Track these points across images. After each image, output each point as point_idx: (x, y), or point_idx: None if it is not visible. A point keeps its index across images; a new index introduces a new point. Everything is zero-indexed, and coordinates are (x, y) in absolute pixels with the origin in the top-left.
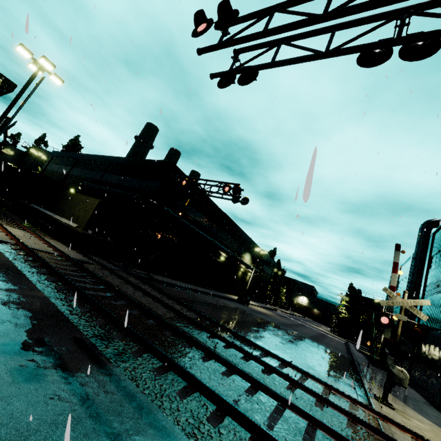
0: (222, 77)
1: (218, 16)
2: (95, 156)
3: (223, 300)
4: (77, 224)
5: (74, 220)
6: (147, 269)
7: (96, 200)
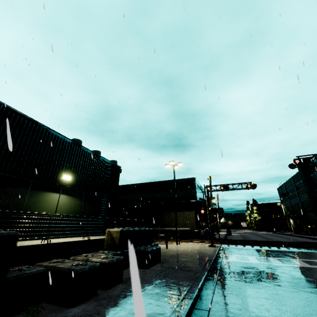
0: (289, 165)
1: (304, 159)
2: (129, 185)
3: (231, 237)
4: (188, 227)
5: (182, 226)
6: (202, 237)
7: (191, 212)
